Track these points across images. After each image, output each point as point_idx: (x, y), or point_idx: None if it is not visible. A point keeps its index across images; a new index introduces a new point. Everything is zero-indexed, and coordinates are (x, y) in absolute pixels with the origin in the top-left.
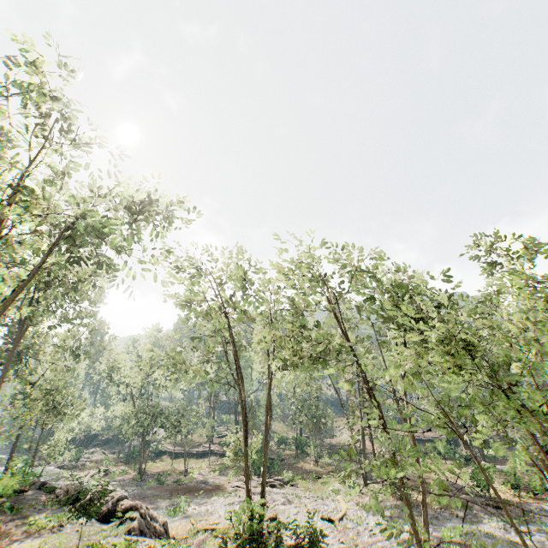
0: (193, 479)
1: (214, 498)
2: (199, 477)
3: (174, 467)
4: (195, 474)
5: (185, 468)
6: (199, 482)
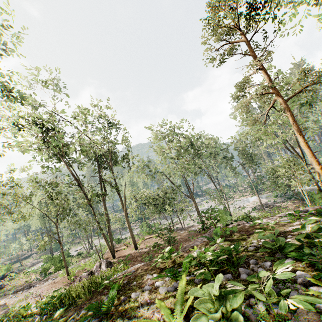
0: (27, 265)
1: (39, 264)
2: (29, 263)
3: (14, 267)
4: (27, 264)
5: (21, 264)
6: (30, 264)
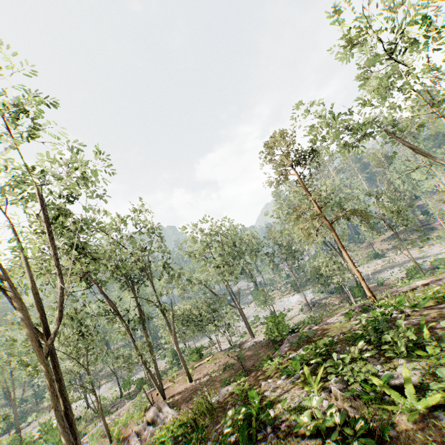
0: None
1: None
2: None
3: None
4: None
5: None
6: None
